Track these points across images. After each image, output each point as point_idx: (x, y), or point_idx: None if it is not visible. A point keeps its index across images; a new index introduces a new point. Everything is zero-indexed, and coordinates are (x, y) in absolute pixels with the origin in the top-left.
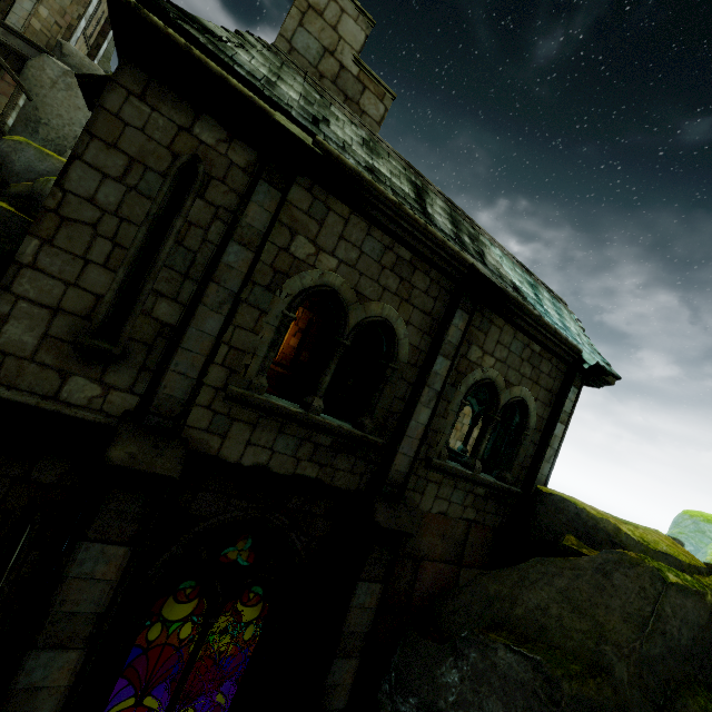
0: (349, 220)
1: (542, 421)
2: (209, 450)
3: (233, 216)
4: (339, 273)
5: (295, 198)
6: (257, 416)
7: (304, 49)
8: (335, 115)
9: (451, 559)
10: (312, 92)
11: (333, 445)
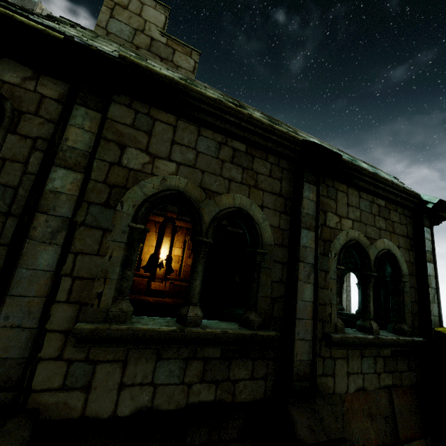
0: (177, 126)
1: (411, 265)
2: (70, 412)
3: (50, 142)
4: (180, 174)
5: (116, 115)
6: (125, 349)
7: (118, 32)
8: (151, 64)
9: (387, 439)
10: (127, 52)
11: (223, 354)
